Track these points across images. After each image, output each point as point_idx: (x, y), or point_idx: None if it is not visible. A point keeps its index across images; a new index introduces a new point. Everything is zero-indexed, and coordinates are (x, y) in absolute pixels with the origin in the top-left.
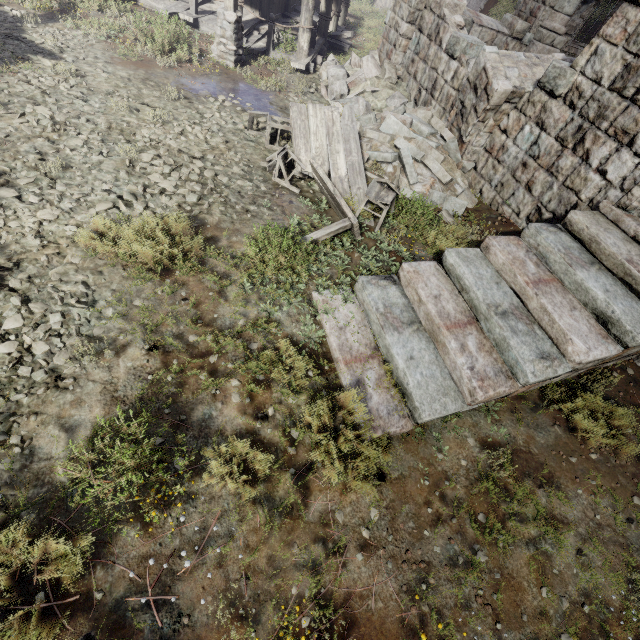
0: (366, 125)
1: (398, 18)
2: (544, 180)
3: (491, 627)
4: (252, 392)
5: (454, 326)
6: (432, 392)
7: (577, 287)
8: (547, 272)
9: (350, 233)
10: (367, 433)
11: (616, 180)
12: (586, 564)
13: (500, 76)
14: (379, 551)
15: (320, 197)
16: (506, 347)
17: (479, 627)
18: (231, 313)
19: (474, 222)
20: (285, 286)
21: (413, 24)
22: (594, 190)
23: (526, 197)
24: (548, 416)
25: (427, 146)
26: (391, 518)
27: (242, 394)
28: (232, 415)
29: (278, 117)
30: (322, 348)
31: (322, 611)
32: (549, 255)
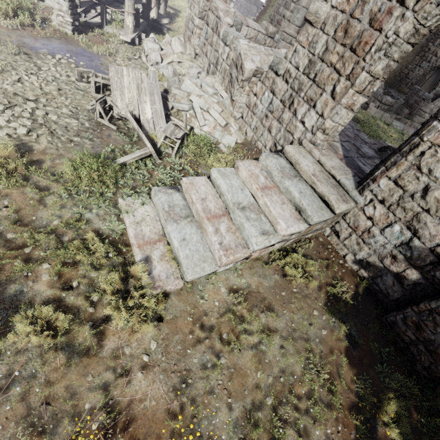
0: (173, 85)
1: (193, 14)
2: (276, 126)
3: (226, 402)
4: (61, 271)
5: (213, 217)
6: (195, 260)
7: (286, 190)
8: (271, 182)
9: (152, 158)
10: (148, 291)
11: (309, 127)
12: (285, 353)
13: (248, 59)
14: (155, 368)
15: (133, 132)
16: (243, 229)
17: (217, 403)
18: (47, 215)
19: (240, 151)
20: (96, 195)
21: (203, 19)
22: (300, 133)
23: (268, 136)
24: (272, 269)
25: (211, 101)
26: (165, 345)
27: (52, 274)
28: (41, 289)
29: (101, 74)
30: (123, 237)
31: (109, 416)
32: (272, 172)
